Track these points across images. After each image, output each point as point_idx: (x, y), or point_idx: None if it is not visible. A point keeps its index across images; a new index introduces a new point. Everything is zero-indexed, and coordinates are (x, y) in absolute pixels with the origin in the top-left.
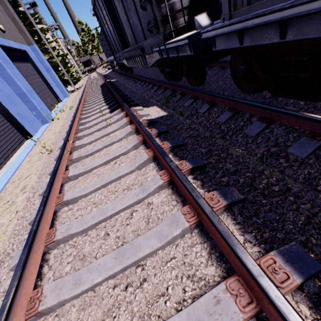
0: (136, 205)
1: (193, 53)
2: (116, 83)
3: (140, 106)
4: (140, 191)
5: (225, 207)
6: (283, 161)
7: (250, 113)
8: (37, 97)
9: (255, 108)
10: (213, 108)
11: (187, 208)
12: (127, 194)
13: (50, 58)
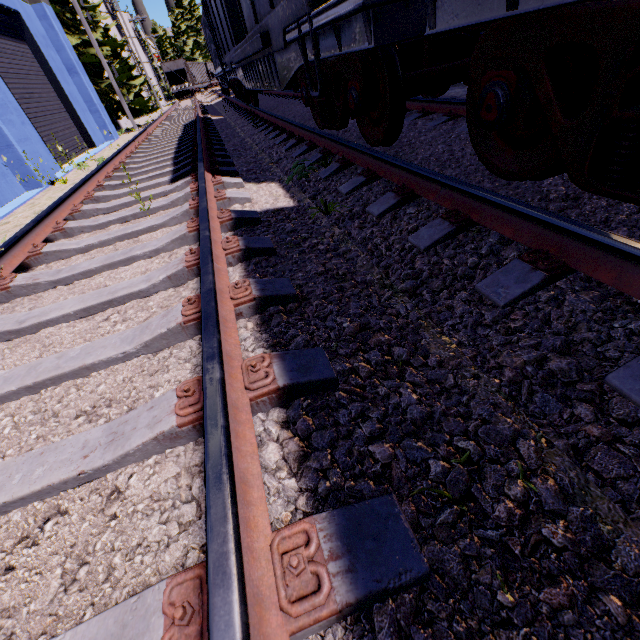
0: (74, 490)
1: (376, 43)
2: (219, 124)
3: (243, 177)
4: (103, 440)
5: (344, 612)
6: (588, 417)
7: (502, 233)
8: (19, 122)
9: (519, 220)
10: (408, 205)
11: (189, 586)
12: (61, 442)
13: (84, 45)
